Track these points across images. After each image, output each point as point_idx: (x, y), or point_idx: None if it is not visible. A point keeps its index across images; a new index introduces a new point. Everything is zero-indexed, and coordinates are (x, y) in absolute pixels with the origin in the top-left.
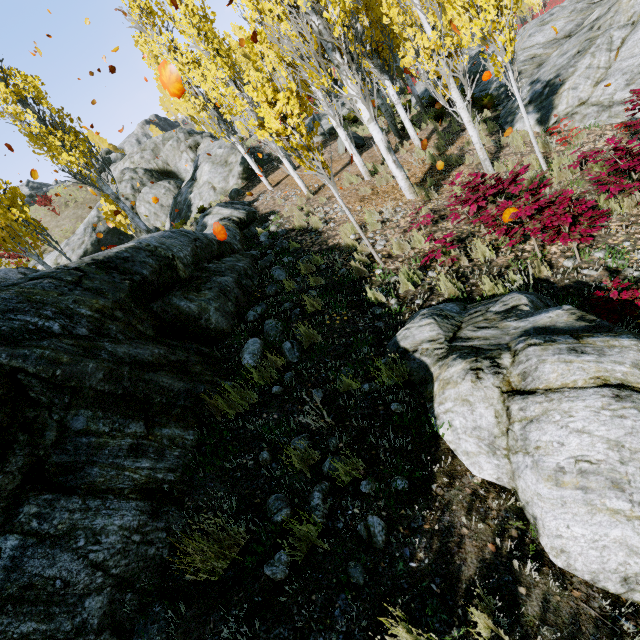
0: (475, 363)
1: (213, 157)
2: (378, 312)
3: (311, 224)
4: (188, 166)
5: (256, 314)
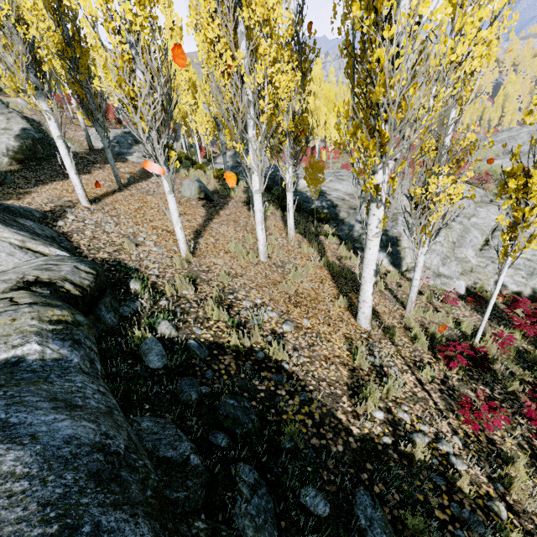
0: None
1: None
2: None
3: (252, 341)
4: None
5: None
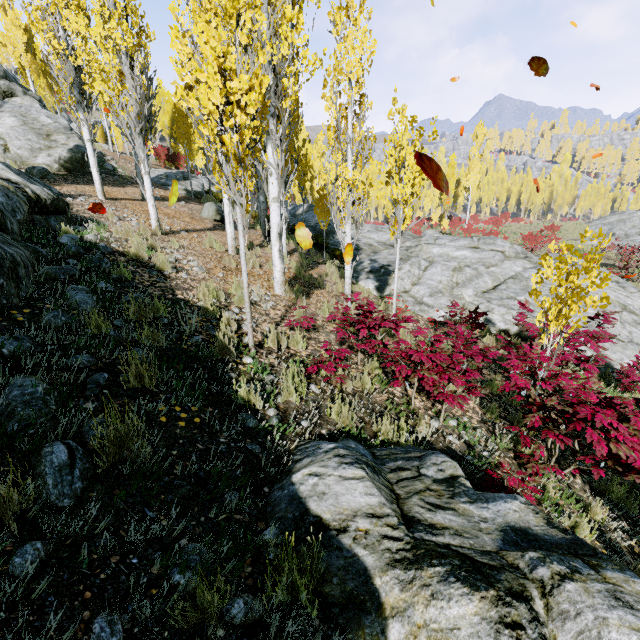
0: (505, 607)
1: (30, 118)
2: (251, 424)
3: (154, 261)
4: None
5: None
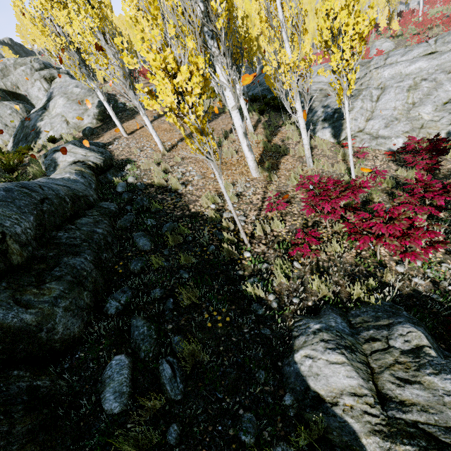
0: None
1: (69, 93)
2: (260, 312)
3: (170, 183)
4: (41, 94)
5: (119, 305)
